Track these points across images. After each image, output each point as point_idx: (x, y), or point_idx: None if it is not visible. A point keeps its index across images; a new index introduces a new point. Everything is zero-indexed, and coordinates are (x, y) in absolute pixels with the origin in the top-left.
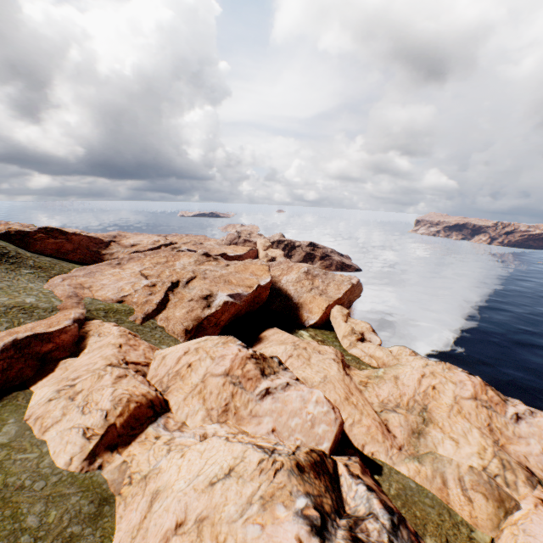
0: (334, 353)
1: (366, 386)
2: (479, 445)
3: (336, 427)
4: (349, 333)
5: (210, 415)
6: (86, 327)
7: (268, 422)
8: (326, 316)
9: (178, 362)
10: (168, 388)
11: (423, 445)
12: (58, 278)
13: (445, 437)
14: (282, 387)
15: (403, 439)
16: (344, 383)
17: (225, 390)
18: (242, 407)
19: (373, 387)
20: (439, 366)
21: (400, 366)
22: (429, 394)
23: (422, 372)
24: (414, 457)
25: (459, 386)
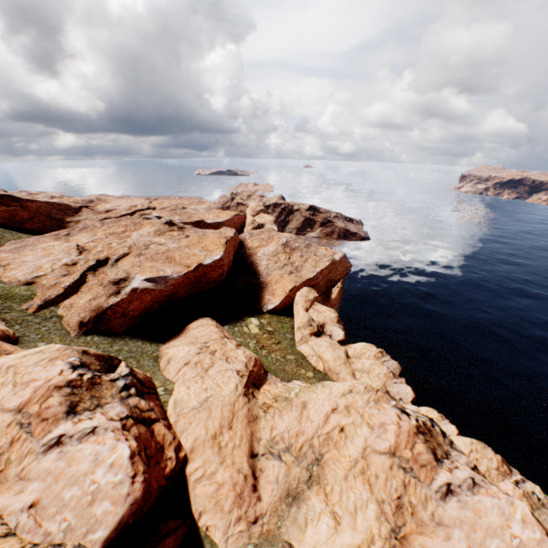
0: (245, 361)
1: (266, 411)
2: (368, 532)
3: (124, 507)
4: (304, 325)
5: None
6: None
7: (33, 490)
8: (290, 299)
9: None
10: None
11: (292, 519)
12: None
13: (325, 511)
14: (81, 436)
15: (269, 505)
16: (230, 410)
17: (6, 434)
18: (15, 462)
19: (274, 414)
20: (365, 395)
21: (318, 388)
22: (333, 438)
23: (335, 405)
24: (259, 544)
25: (376, 433)
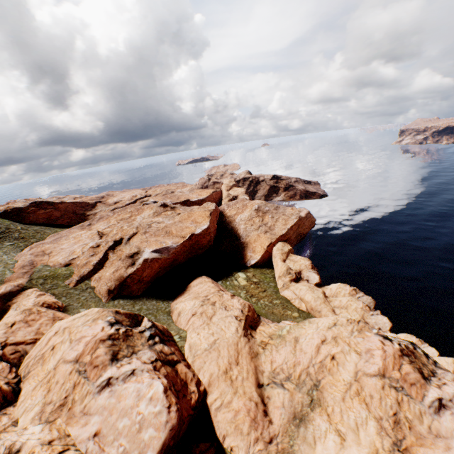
0: (241, 308)
1: (264, 348)
2: (372, 446)
3: (165, 432)
4: (283, 274)
5: (43, 411)
6: (15, 299)
7: (95, 422)
8: (268, 254)
9: (47, 343)
10: (28, 373)
11: (301, 438)
12: (27, 248)
13: (330, 429)
14: (124, 377)
15: (280, 427)
16: (234, 349)
17: (70, 380)
18: (78, 401)
19: (271, 350)
20: (348, 326)
21: (306, 325)
22: (326, 365)
23: (323, 337)
24: None
25: (364, 358)
